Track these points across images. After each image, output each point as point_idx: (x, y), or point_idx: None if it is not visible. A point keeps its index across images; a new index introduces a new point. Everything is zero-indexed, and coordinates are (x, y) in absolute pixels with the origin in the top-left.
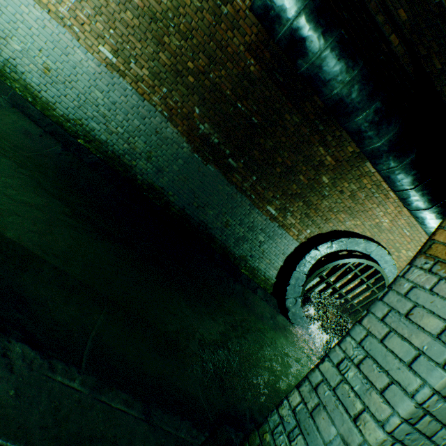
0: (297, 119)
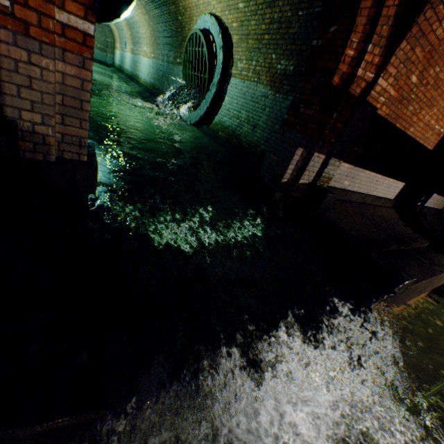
0: (165, 10)
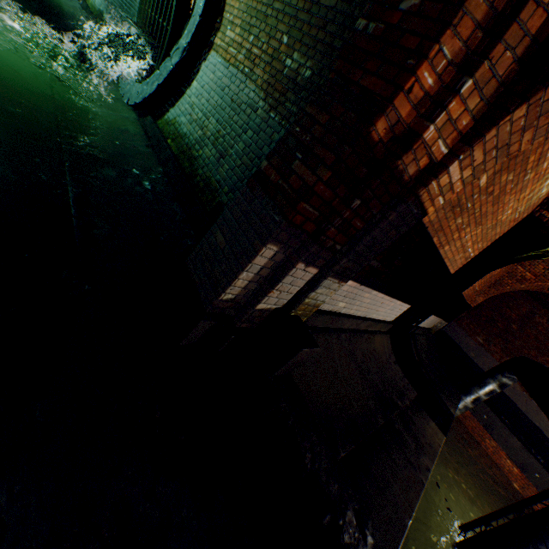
0: None
